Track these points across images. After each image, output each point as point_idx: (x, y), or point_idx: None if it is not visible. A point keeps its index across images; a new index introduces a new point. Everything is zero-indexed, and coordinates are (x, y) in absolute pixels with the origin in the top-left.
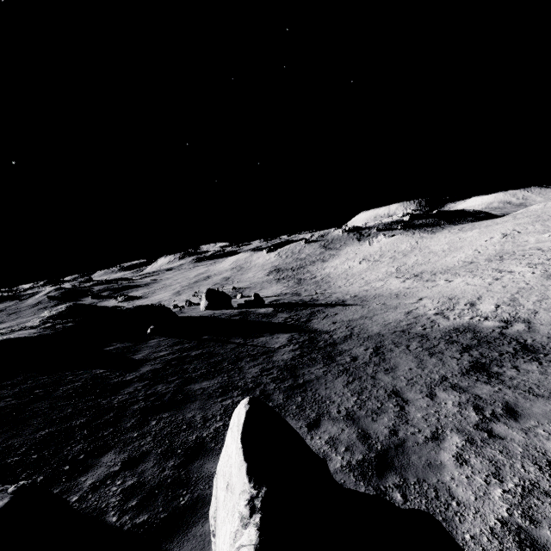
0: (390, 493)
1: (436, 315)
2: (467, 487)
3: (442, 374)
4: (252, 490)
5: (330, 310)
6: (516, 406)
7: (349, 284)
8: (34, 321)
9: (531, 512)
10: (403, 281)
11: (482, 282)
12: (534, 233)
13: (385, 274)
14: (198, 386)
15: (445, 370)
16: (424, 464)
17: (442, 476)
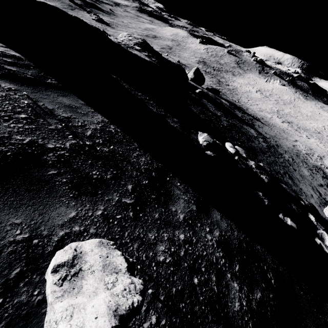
0: None
1: (306, 155)
2: None
3: (320, 183)
4: None
5: (257, 122)
6: None
7: (250, 104)
8: (128, 41)
9: None
10: (282, 122)
11: (325, 149)
12: None
13: (270, 110)
14: (253, 145)
15: (320, 182)
16: None
17: None
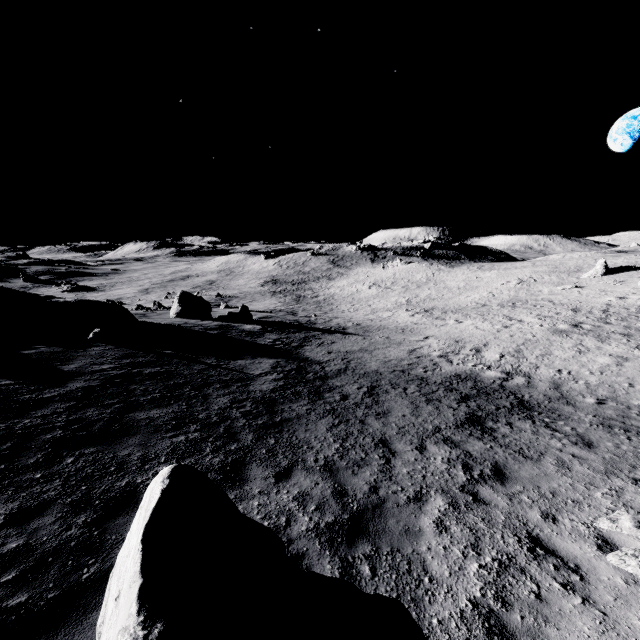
0: (358, 566)
1: (440, 358)
2: (443, 560)
3: (436, 424)
4: (139, 629)
5: (327, 337)
6: (504, 468)
7: (353, 310)
8: None
9: (505, 592)
10: (412, 315)
11: (491, 328)
12: (549, 284)
13: (394, 304)
14: (144, 415)
15: (440, 420)
16: (402, 530)
17: (418, 545)
